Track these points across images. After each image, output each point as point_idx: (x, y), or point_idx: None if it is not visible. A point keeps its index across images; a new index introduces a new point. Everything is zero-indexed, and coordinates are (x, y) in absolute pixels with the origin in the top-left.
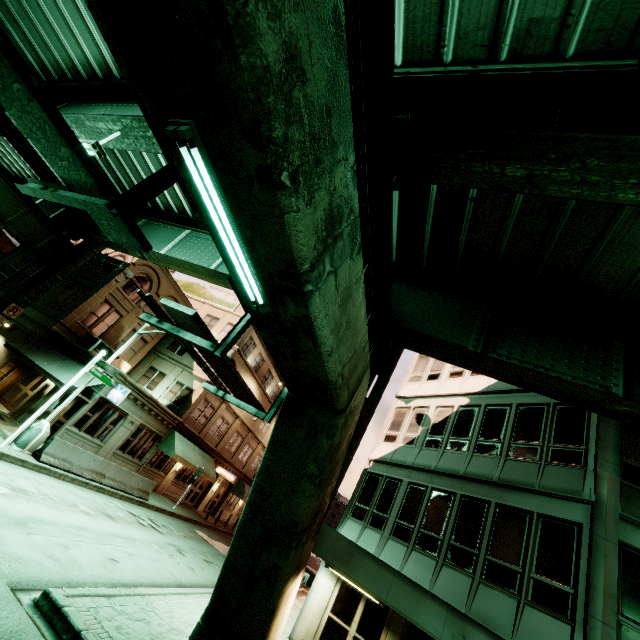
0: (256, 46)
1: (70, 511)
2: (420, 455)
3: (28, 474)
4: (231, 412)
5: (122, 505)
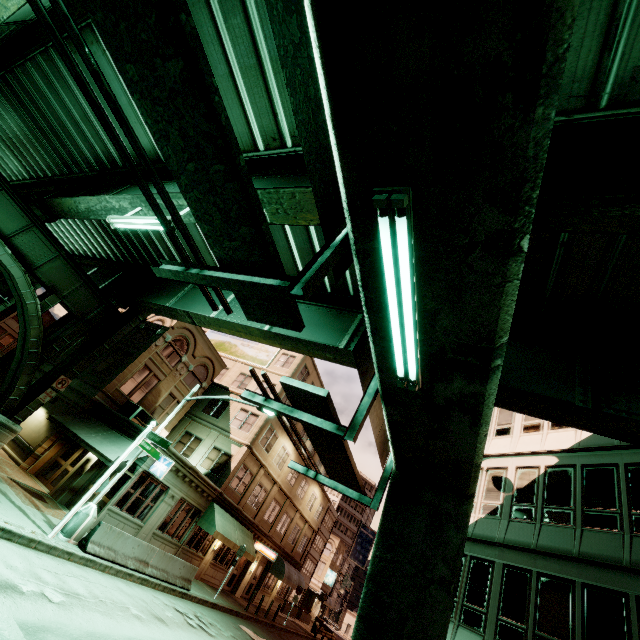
0: (557, 95)
1: (123, 617)
2: (510, 529)
3: (76, 570)
4: (269, 477)
5: (167, 600)
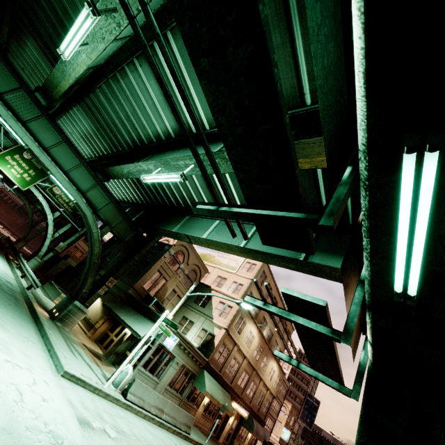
0: None
1: None
2: None
3: (122, 413)
4: (240, 353)
5: (177, 441)
